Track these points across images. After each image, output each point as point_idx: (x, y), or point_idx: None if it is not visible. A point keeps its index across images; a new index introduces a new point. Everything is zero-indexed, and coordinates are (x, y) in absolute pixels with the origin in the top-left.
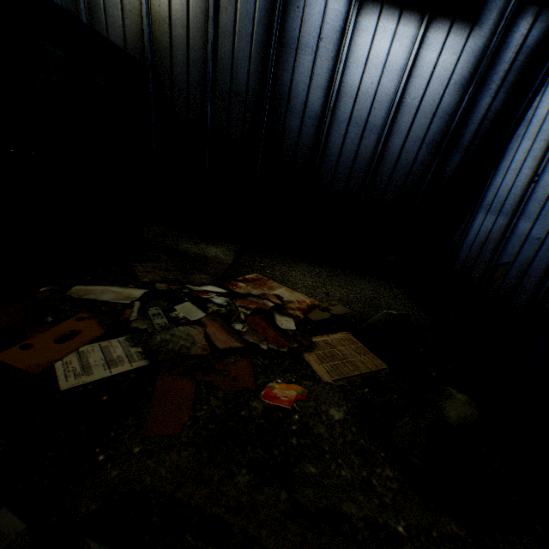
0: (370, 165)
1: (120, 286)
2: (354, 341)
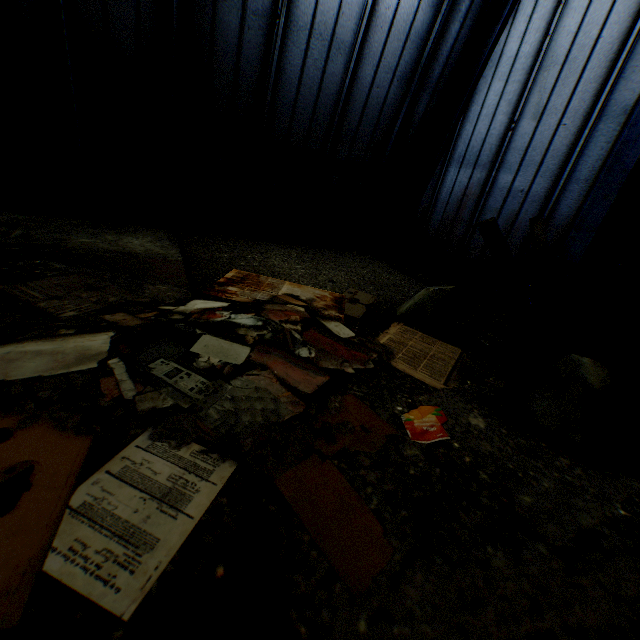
0: (337, 104)
1: (20, 337)
2: (408, 331)
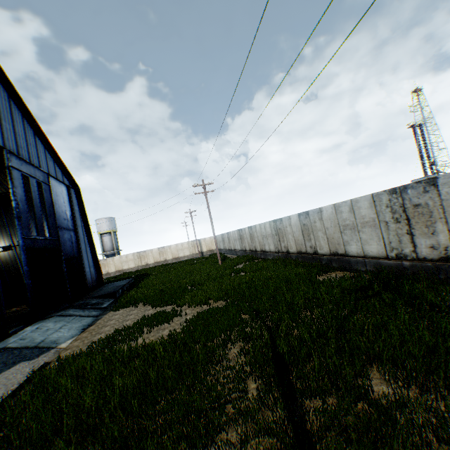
0: None
1: None
2: None
